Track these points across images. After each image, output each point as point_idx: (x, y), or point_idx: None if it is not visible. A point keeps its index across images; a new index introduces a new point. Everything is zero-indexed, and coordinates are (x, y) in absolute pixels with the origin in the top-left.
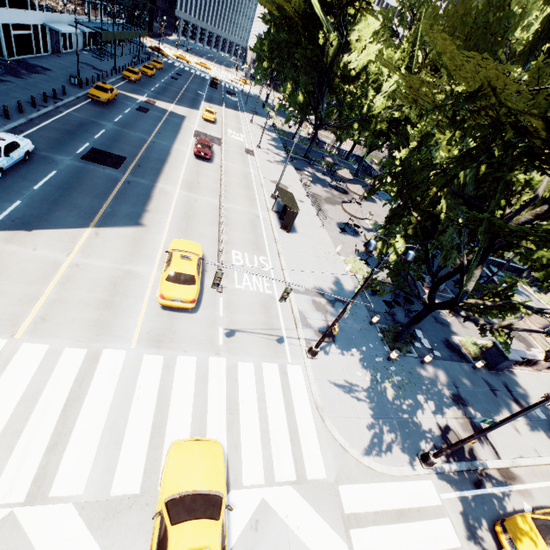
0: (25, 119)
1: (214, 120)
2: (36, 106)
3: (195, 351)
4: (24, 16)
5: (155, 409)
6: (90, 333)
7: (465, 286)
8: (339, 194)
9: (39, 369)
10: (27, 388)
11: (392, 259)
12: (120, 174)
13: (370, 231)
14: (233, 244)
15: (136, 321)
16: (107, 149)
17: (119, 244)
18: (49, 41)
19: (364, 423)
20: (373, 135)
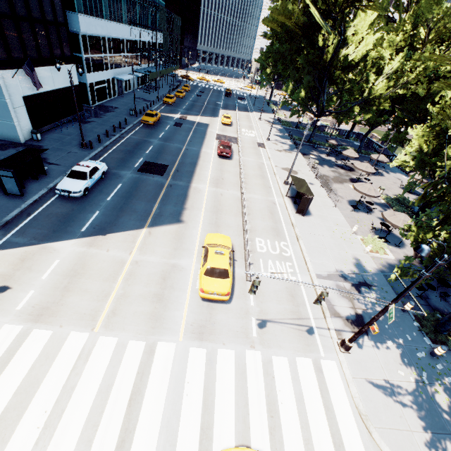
0: (102, 147)
1: (230, 123)
2: (109, 136)
3: (232, 344)
4: (102, 75)
5: (202, 407)
6: (147, 325)
7: None
8: (345, 172)
9: (110, 361)
10: (102, 380)
11: None
12: (164, 179)
13: (383, 206)
14: (255, 232)
15: (181, 313)
16: (155, 160)
17: (166, 240)
18: (116, 88)
19: (418, 438)
20: (376, 114)
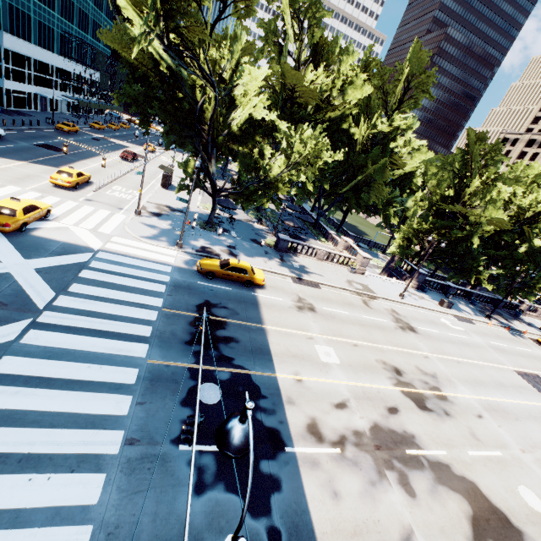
0: (6, 128)
1: (152, 150)
2: (16, 126)
3: (62, 198)
4: (22, 87)
5: None
6: (6, 182)
7: (212, 171)
8: None
9: None
10: None
11: (190, 171)
12: (58, 154)
13: None
14: (119, 185)
15: (33, 185)
16: (56, 146)
17: (40, 169)
18: (39, 104)
19: (151, 233)
20: None
